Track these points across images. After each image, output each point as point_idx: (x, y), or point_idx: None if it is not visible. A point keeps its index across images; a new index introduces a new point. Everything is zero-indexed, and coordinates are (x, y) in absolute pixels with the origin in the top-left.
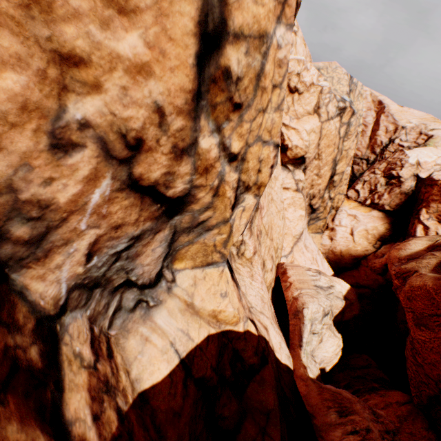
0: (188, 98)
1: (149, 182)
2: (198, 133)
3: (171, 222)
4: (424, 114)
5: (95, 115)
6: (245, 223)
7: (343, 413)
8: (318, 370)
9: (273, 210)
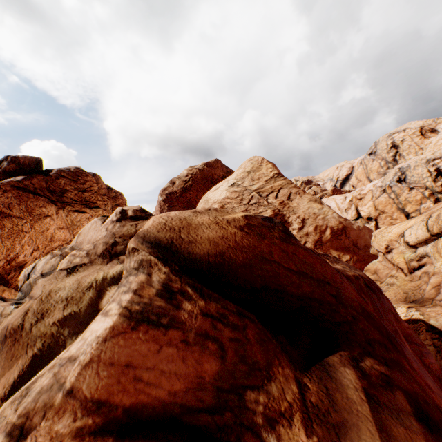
0: None
1: None
2: None
3: None
4: None
5: None
6: None
7: None
8: None
9: None
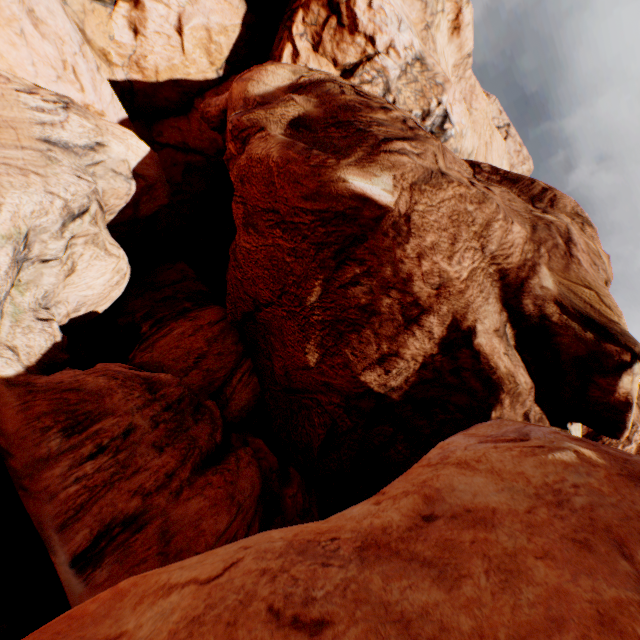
0: None
1: None
2: None
3: None
4: None
5: None
6: None
7: (80, 428)
8: (55, 337)
9: None
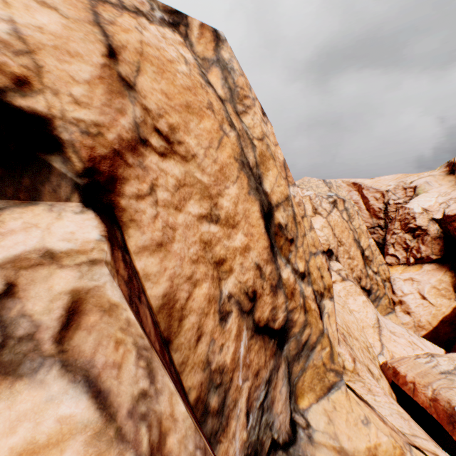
0: (268, 251)
1: (264, 322)
2: (279, 269)
3: (283, 353)
4: (393, 175)
5: (232, 287)
6: (335, 328)
7: None
8: None
9: (337, 308)
